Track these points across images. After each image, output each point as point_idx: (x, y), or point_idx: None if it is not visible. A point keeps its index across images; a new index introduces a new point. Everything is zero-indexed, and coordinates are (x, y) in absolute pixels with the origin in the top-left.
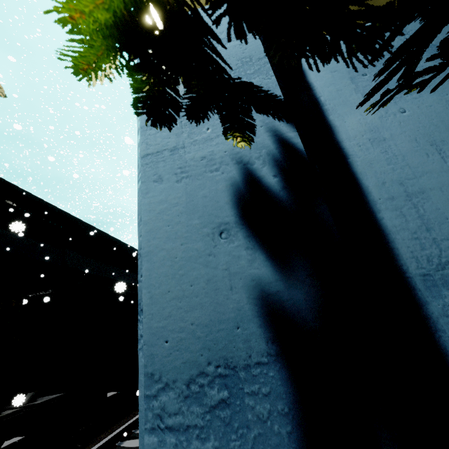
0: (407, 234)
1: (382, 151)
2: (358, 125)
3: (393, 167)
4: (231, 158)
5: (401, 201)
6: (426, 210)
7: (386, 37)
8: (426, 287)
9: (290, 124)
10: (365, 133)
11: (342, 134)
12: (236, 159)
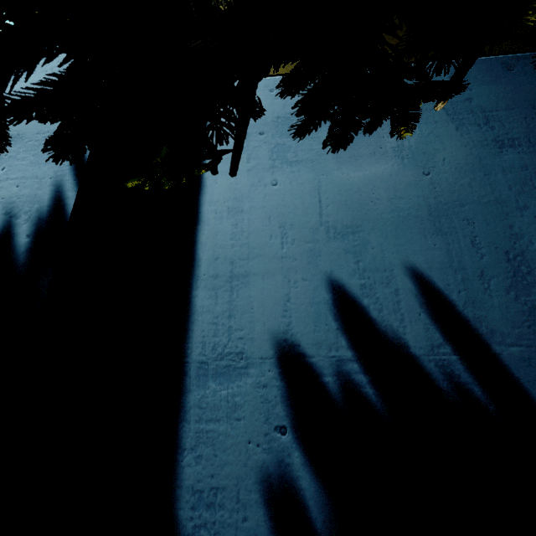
0: (209, 317)
1: (233, 224)
2: (226, 189)
3: (234, 243)
4: (4, 206)
5: (222, 281)
6: (239, 296)
7: (303, 95)
8: (197, 375)
9: (76, 182)
10: (229, 200)
11: (207, 196)
12: (7, 209)
